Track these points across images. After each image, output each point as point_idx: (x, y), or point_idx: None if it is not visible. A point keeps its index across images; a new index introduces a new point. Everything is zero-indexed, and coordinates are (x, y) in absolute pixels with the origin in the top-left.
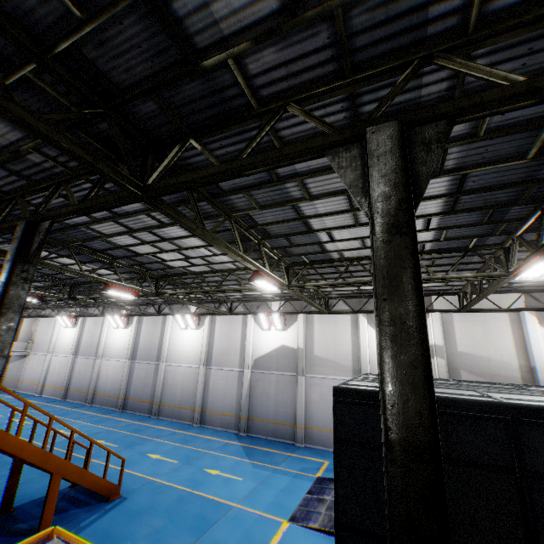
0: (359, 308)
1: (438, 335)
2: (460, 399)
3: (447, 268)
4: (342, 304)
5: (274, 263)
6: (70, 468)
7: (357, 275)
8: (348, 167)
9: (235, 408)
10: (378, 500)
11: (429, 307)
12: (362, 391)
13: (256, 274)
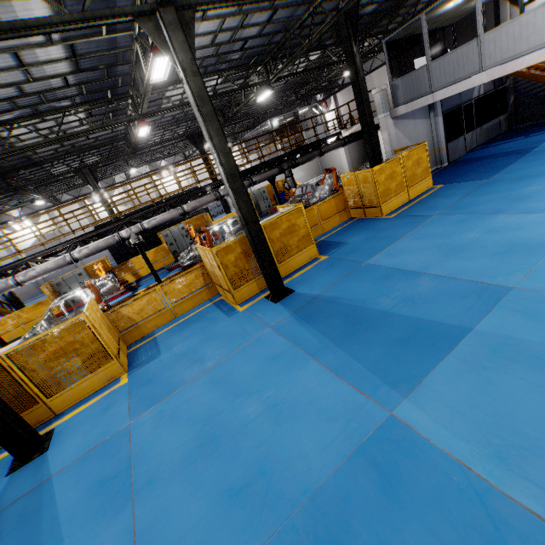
0: (78, 195)
1: (124, 195)
2: (129, 213)
3: (112, 167)
4: (66, 196)
5: (33, 190)
6: (3, 309)
7: (72, 180)
8: (81, 176)
9: (32, 284)
10: (122, 247)
11: (114, 182)
12: (104, 223)
13: (35, 200)
